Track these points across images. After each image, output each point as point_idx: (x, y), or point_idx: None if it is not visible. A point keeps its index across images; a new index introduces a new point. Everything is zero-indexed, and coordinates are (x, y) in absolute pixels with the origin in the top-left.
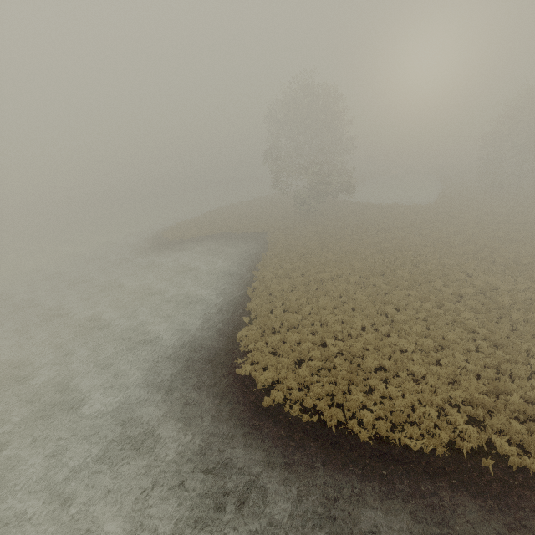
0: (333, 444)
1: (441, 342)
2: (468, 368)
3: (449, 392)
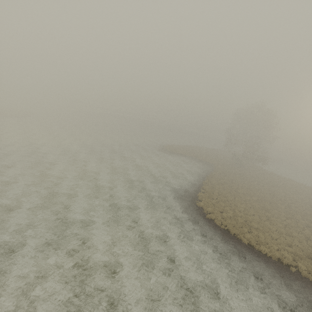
0: (231, 237)
1: (290, 234)
2: (299, 246)
3: (285, 247)
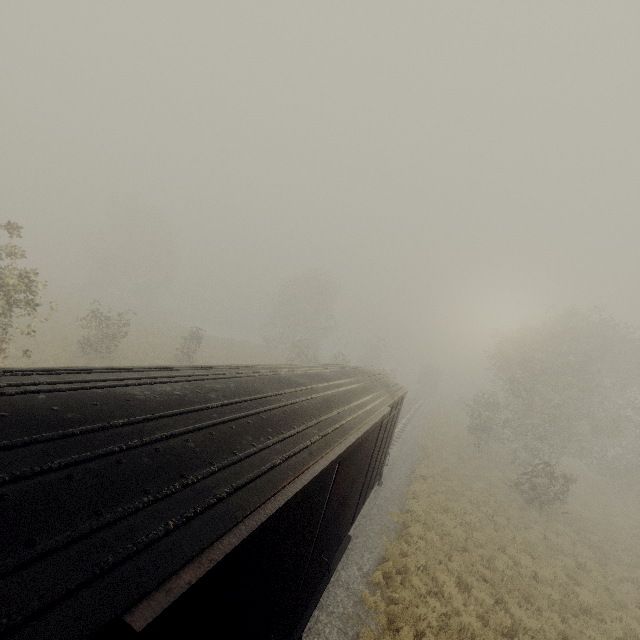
0: None
1: None
2: None
3: None
